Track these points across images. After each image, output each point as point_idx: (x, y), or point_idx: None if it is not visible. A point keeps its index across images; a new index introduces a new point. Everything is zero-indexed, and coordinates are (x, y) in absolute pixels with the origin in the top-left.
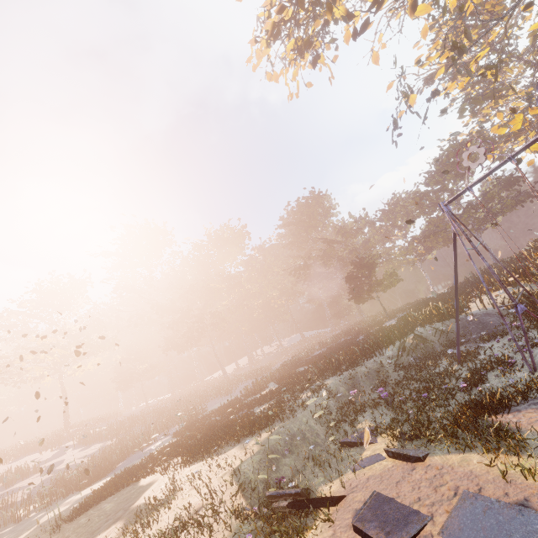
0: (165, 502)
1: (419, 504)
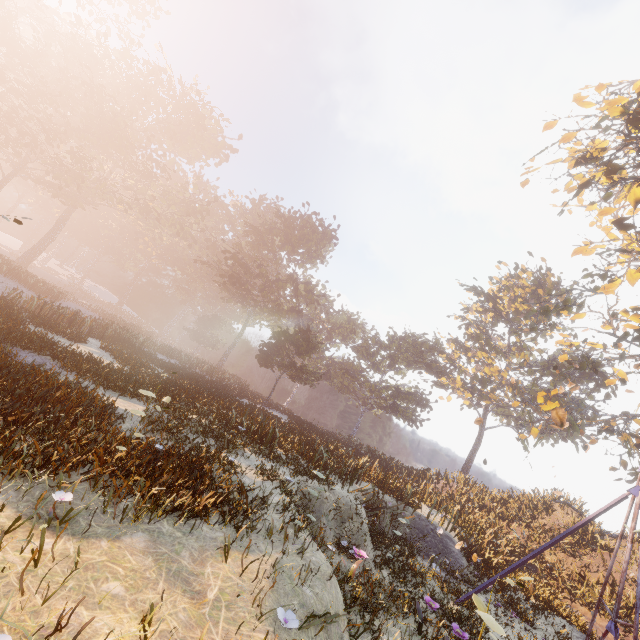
0: None
1: None
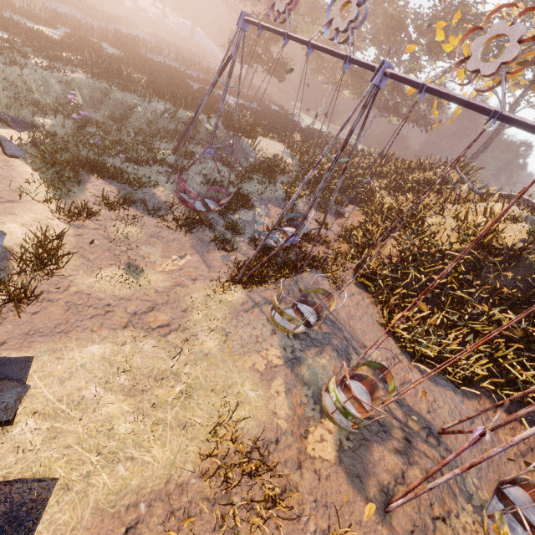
0: None
1: None
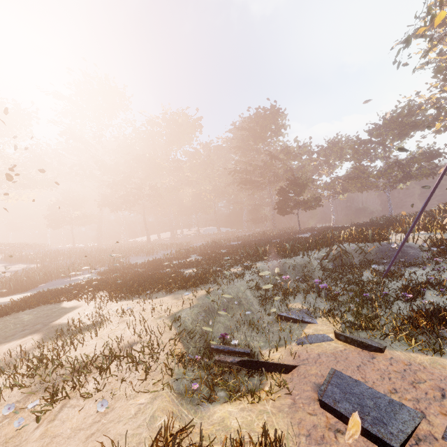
0: (89, 327)
1: (398, 396)
